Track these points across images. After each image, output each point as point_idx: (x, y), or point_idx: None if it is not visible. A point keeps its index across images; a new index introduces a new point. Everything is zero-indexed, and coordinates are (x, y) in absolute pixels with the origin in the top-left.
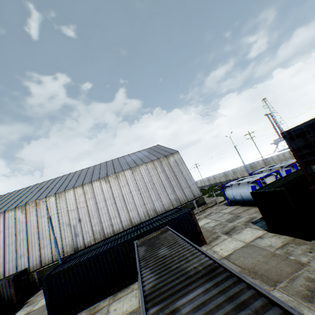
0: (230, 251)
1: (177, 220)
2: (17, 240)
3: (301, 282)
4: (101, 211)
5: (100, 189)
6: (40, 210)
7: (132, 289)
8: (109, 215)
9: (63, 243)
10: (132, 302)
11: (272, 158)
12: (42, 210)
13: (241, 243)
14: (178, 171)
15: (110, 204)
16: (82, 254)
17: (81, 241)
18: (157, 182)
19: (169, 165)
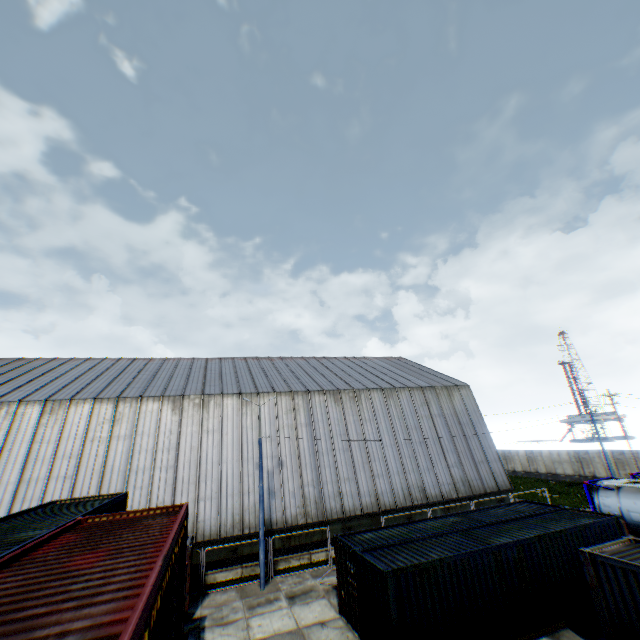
0: None
1: (597, 528)
2: (156, 467)
3: None
4: (322, 458)
5: (325, 412)
6: (208, 418)
7: None
8: (337, 471)
9: (244, 503)
10: None
11: (637, 455)
12: (212, 419)
13: None
14: (468, 424)
15: (341, 448)
16: (400, 543)
17: (280, 510)
18: (429, 433)
19: (452, 407)
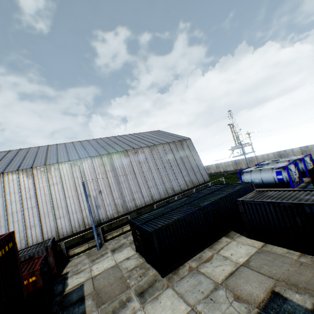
0: None
1: (244, 189)
2: (24, 209)
3: None
4: (122, 185)
5: (120, 163)
6: (52, 177)
7: (227, 242)
8: (131, 189)
9: (83, 215)
10: (245, 248)
11: (257, 157)
12: (54, 177)
13: None
14: (190, 156)
15: (131, 178)
16: (160, 216)
17: (104, 213)
18: (173, 163)
19: (183, 149)
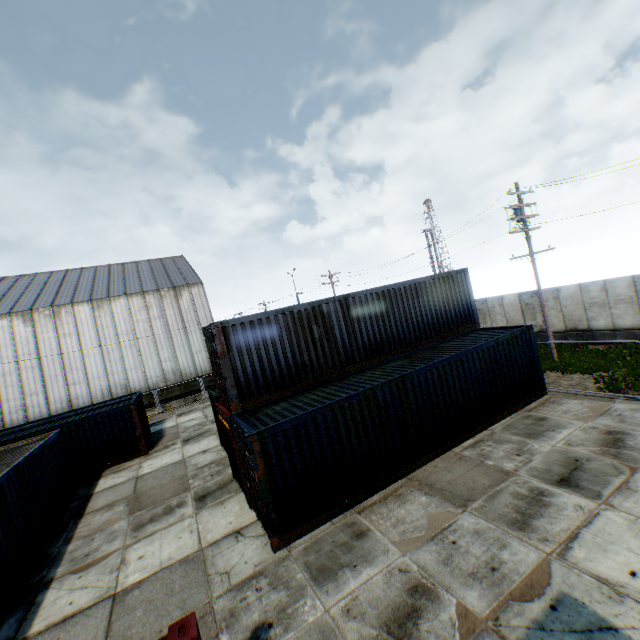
0: (154, 469)
1: (102, 417)
2: None
3: (157, 510)
4: (4, 380)
5: (10, 336)
6: None
7: None
8: (23, 388)
9: None
10: None
11: None
12: None
13: (178, 458)
14: (193, 320)
15: (29, 367)
16: None
17: None
18: (144, 335)
19: (177, 307)
